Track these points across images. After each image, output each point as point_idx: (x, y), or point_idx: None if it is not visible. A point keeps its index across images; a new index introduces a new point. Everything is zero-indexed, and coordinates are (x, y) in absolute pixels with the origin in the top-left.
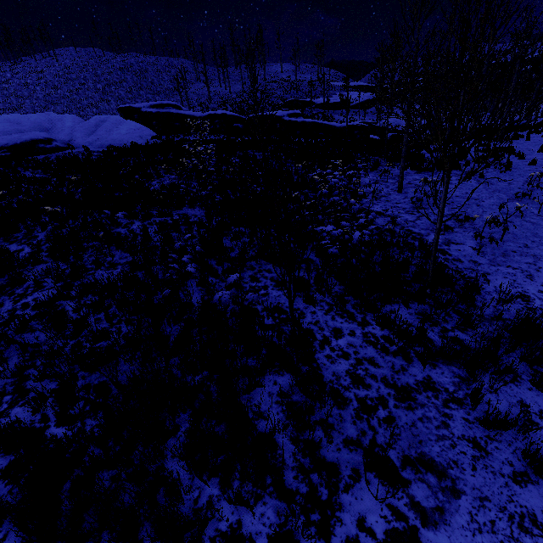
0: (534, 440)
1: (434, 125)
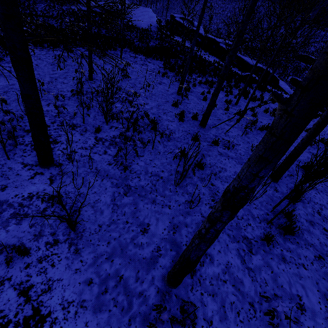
0: None
1: None
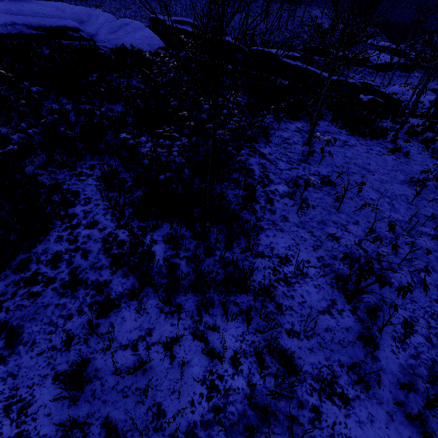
0: (115, 360)
1: (170, 42)
